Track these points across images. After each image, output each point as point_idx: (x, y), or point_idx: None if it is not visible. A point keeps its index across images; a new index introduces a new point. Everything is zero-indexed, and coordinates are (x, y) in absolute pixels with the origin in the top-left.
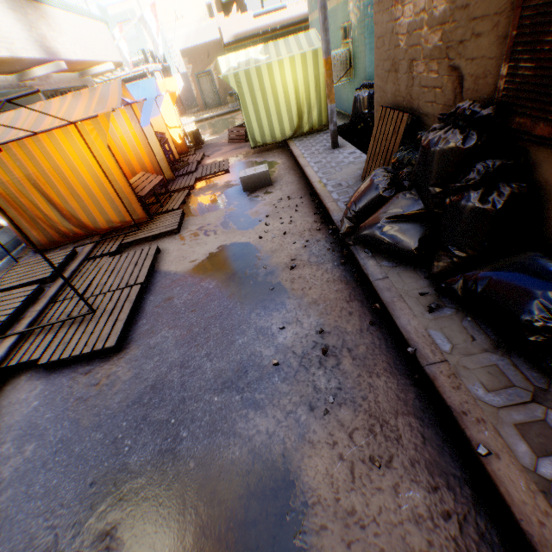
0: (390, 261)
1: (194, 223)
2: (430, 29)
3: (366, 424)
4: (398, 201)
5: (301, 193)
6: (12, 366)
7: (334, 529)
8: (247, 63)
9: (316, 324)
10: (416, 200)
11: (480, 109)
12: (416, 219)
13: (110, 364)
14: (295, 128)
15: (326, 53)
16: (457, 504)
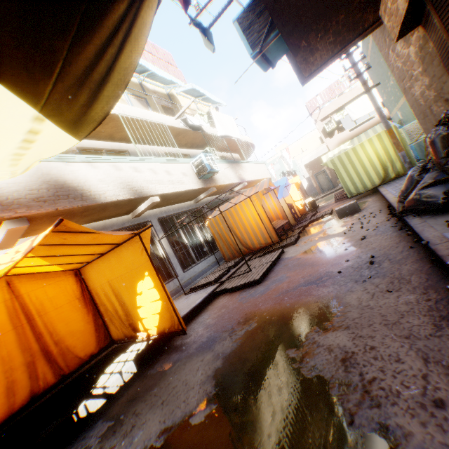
0: (430, 215)
1: (305, 239)
2: (427, 90)
3: (388, 281)
4: (424, 177)
5: (380, 209)
6: (217, 291)
7: (354, 311)
8: (338, 152)
9: (369, 256)
10: (436, 172)
11: None
12: (441, 183)
13: (256, 287)
14: (382, 177)
15: (386, 127)
16: (437, 296)
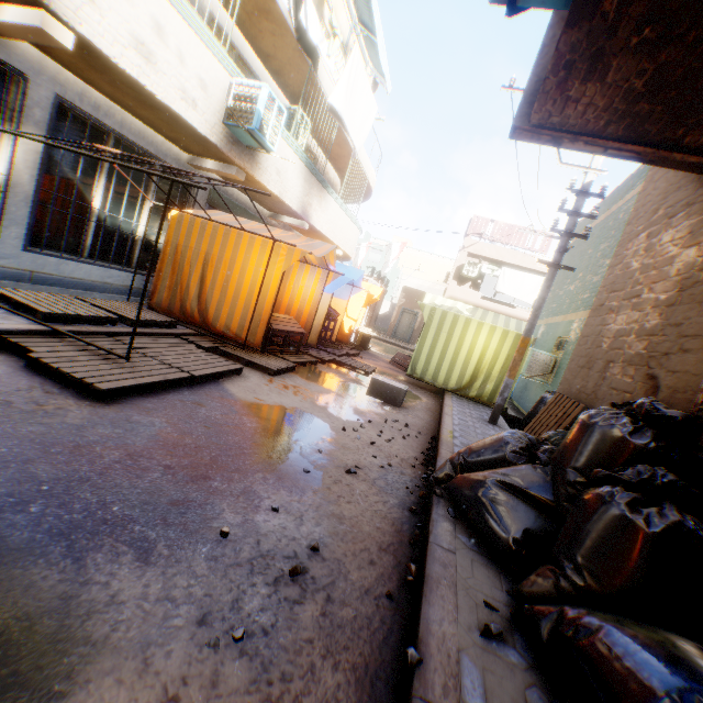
0: (472, 541)
1: (294, 380)
2: (637, 337)
3: None
4: (522, 469)
5: (423, 431)
6: (11, 340)
7: None
8: (450, 308)
9: (317, 537)
10: (545, 480)
11: (664, 409)
12: (535, 506)
13: (78, 402)
14: (462, 385)
15: (527, 333)
16: None
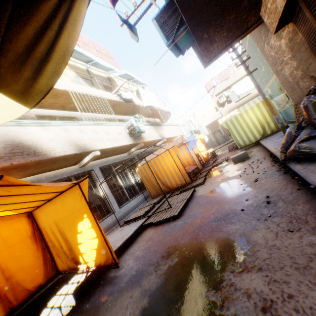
0: (308, 162)
1: (210, 180)
2: (295, 71)
3: (287, 220)
4: (301, 133)
5: (264, 157)
6: (145, 224)
7: (263, 250)
8: (230, 117)
9: (265, 196)
10: (310, 129)
11: None
12: (315, 138)
13: (175, 221)
14: (261, 134)
15: (263, 99)
16: None
